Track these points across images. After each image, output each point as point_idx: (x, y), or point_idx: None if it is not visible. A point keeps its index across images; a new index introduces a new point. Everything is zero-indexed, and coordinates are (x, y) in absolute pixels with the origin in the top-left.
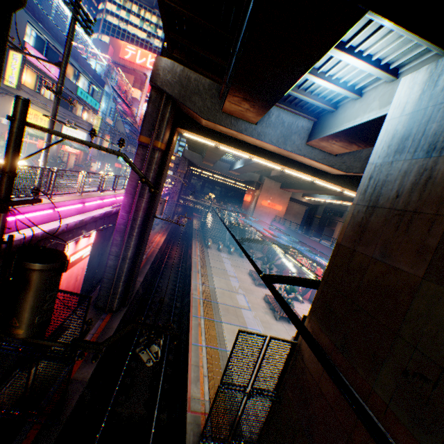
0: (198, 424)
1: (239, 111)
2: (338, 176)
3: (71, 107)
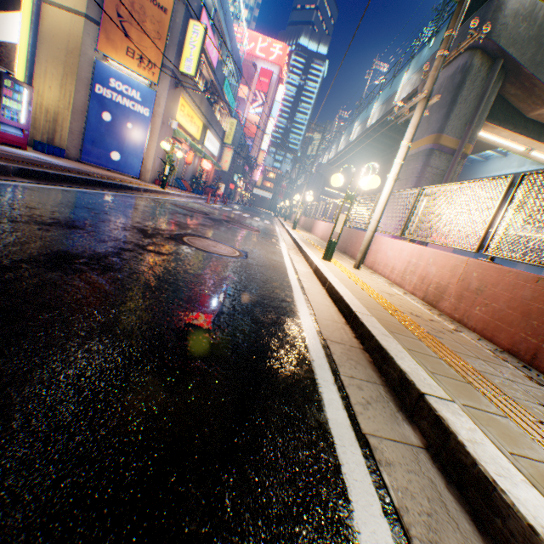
0: None
1: None
2: None
3: (212, 107)
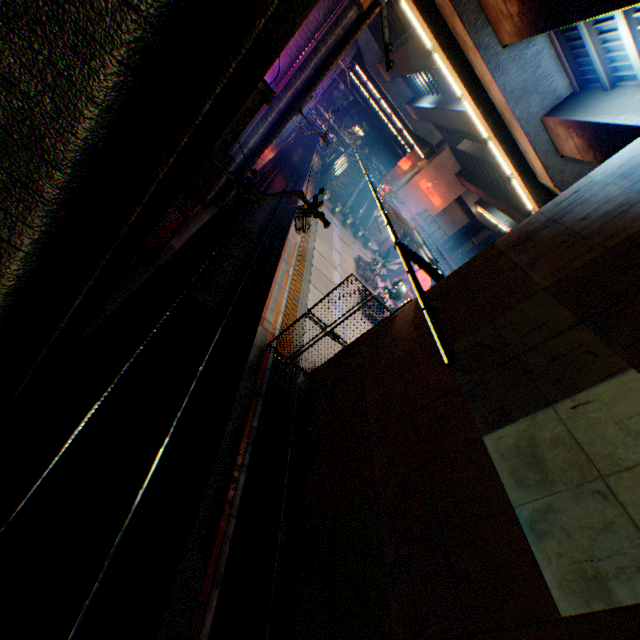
0: (267, 338)
1: (498, 11)
2: (542, 188)
3: None
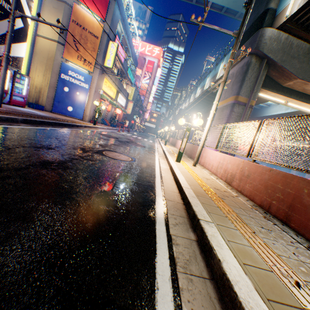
0: None
1: None
2: None
3: (121, 81)
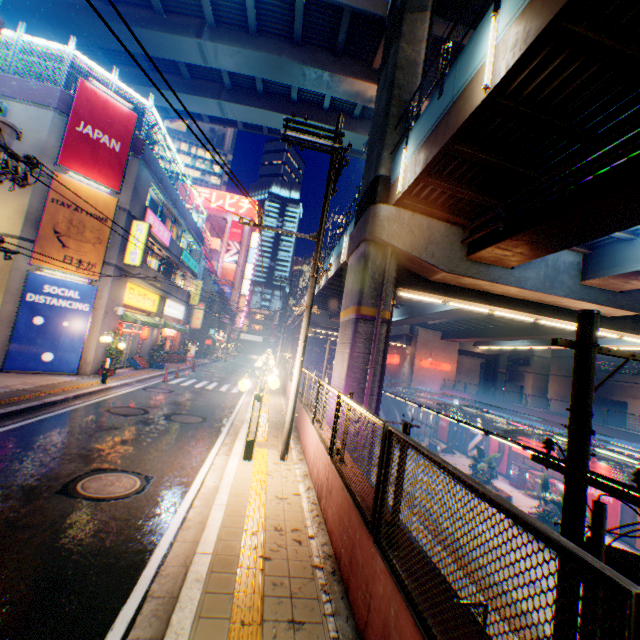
0: None
1: (500, 255)
2: (615, 318)
3: (172, 275)
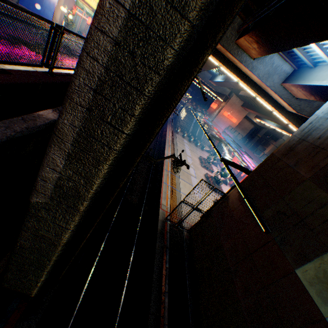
0: (164, 214)
1: (247, 47)
2: (290, 113)
3: None
